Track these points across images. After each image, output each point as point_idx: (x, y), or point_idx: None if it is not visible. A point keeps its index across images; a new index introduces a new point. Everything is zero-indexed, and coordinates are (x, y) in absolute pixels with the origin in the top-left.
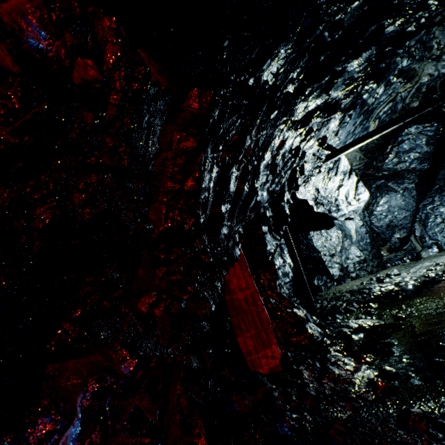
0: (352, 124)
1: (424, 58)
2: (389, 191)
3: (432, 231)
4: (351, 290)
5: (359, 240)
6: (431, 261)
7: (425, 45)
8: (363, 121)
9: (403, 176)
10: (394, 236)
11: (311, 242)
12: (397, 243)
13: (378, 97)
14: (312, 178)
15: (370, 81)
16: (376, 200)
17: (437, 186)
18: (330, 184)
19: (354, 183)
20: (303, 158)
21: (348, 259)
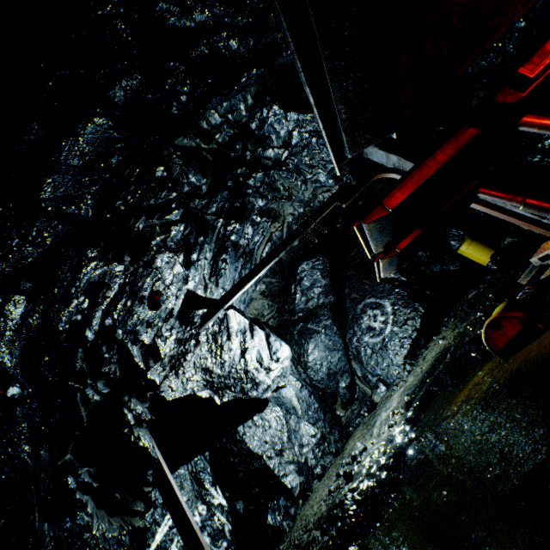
0: (233, 270)
1: (277, 198)
2: (312, 334)
3: (370, 366)
4: (320, 520)
5: (306, 408)
6: (386, 409)
7: (271, 186)
8: (246, 264)
9: (318, 313)
10: (340, 385)
11: (244, 445)
12: (347, 394)
13: (251, 237)
14: (188, 356)
15: (230, 220)
16: (304, 348)
17: (350, 316)
18: (227, 354)
19: (265, 340)
20: (114, 339)
21: (303, 445)
